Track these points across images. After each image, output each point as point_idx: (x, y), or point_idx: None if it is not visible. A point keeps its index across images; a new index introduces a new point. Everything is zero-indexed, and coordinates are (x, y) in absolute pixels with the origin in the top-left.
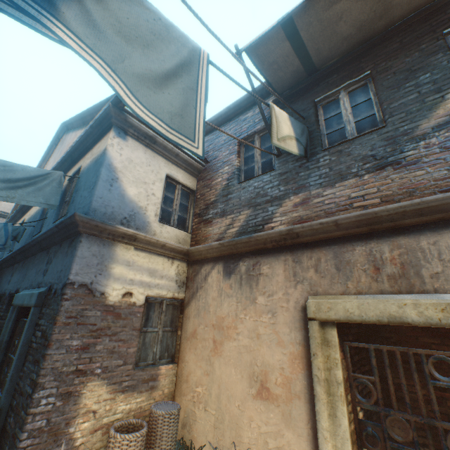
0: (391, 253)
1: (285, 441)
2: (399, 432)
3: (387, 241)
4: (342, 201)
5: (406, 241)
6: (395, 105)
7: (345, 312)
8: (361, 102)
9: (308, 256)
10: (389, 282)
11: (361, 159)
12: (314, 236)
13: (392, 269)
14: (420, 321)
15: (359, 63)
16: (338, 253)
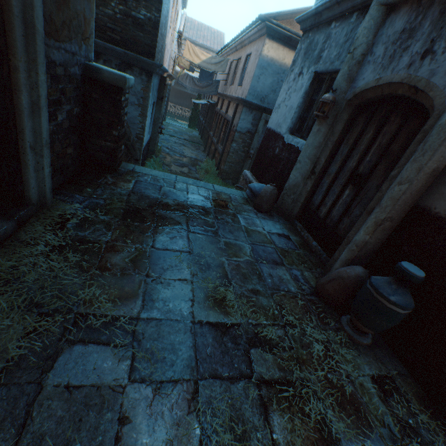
0: None
1: None
2: None
3: None
4: None
5: None
6: None
7: None
8: None
9: None
10: None
11: None
12: None
13: None
14: None
15: None
16: None
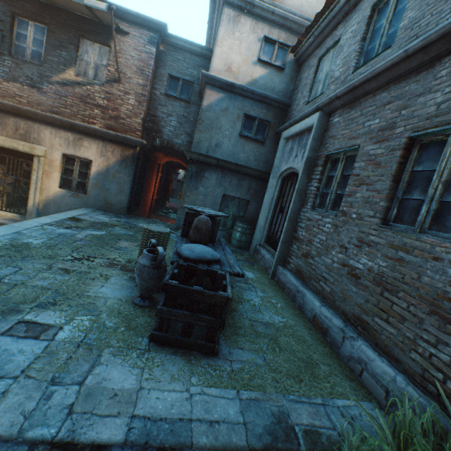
0: (25, 126)
1: None
2: (10, 181)
3: (25, 121)
4: (12, 93)
5: (31, 124)
6: (50, 59)
7: None
8: (40, 40)
9: None
10: (20, 136)
11: (27, 76)
12: None
13: (23, 132)
14: (23, 151)
15: (45, 12)
16: (3, 118)
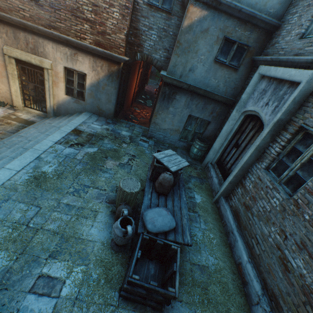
0: (32, 41)
1: (2, 88)
2: (32, 87)
3: (31, 35)
4: (16, 7)
5: (36, 38)
6: None
7: (16, 56)
8: None
9: (3, 28)
10: (31, 50)
11: None
12: (4, 20)
13: (32, 46)
14: (35, 64)
15: None
16: (15, 32)
